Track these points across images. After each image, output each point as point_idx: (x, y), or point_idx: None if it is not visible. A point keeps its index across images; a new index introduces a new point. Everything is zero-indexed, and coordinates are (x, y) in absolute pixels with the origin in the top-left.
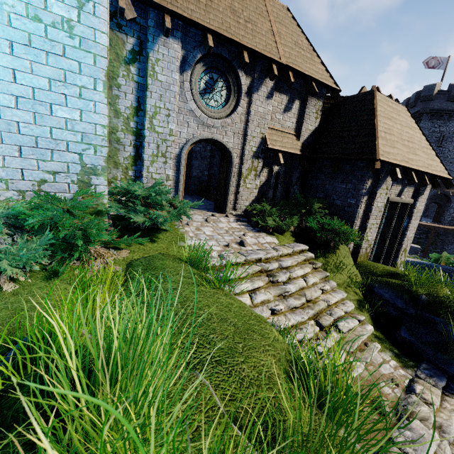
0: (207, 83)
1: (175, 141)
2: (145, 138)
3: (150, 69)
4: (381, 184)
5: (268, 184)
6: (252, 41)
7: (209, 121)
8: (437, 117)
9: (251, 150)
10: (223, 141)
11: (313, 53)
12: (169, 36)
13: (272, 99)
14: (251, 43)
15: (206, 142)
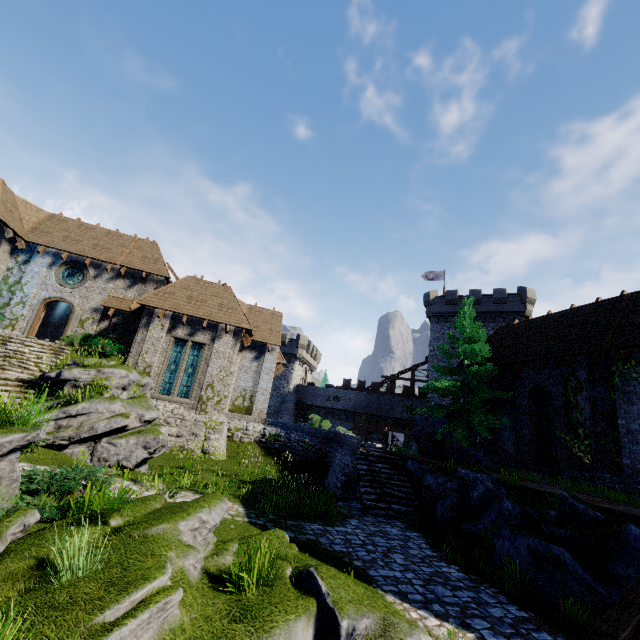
0: (70, 273)
1: (36, 297)
2: (15, 294)
3: (30, 266)
4: (154, 321)
5: (107, 330)
6: (98, 255)
7: (62, 289)
8: (443, 320)
9: (92, 306)
10: (69, 300)
11: (161, 261)
12: (46, 254)
13: (113, 281)
14: (97, 256)
15: (59, 300)
